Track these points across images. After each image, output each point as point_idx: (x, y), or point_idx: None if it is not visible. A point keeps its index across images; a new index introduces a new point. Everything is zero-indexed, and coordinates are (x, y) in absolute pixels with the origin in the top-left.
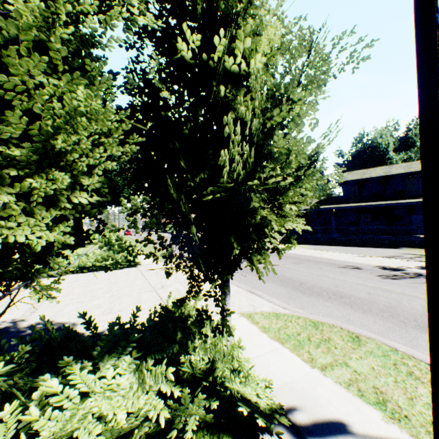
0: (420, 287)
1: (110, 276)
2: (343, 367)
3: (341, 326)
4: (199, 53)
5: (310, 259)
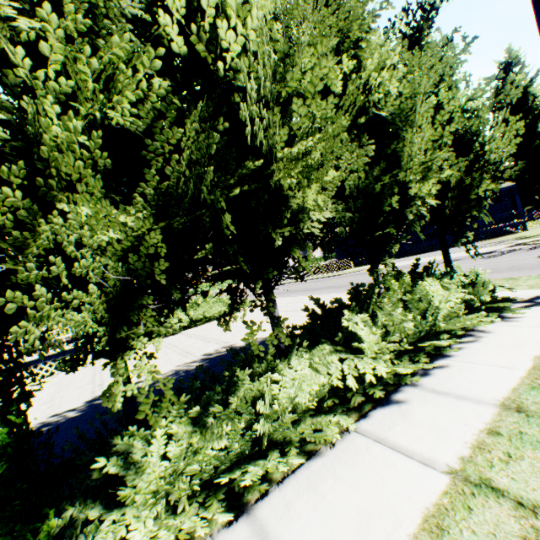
0: (521, 254)
1: (232, 320)
2: (519, 286)
3: (493, 279)
4: None
5: (404, 267)
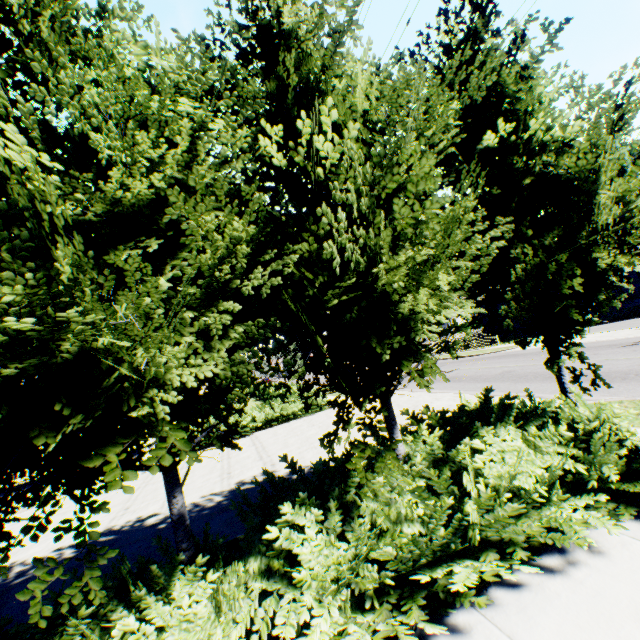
0: None
1: (310, 422)
2: None
3: None
4: (479, 135)
5: None
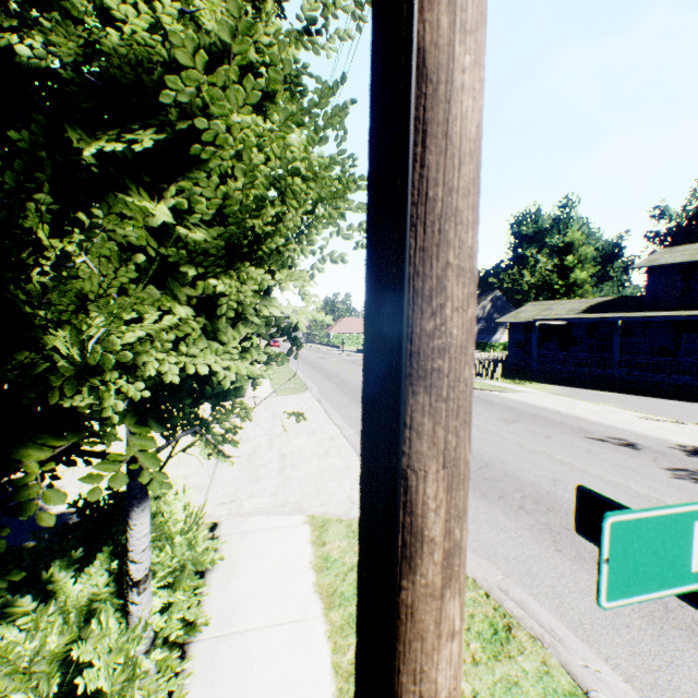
0: None
1: None
2: None
3: (489, 590)
4: None
5: (540, 415)
